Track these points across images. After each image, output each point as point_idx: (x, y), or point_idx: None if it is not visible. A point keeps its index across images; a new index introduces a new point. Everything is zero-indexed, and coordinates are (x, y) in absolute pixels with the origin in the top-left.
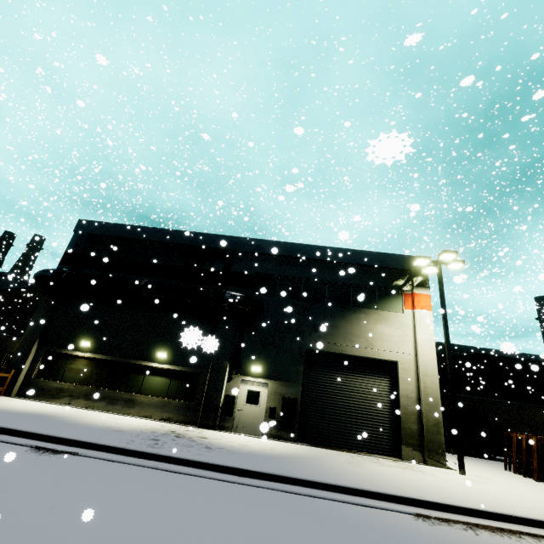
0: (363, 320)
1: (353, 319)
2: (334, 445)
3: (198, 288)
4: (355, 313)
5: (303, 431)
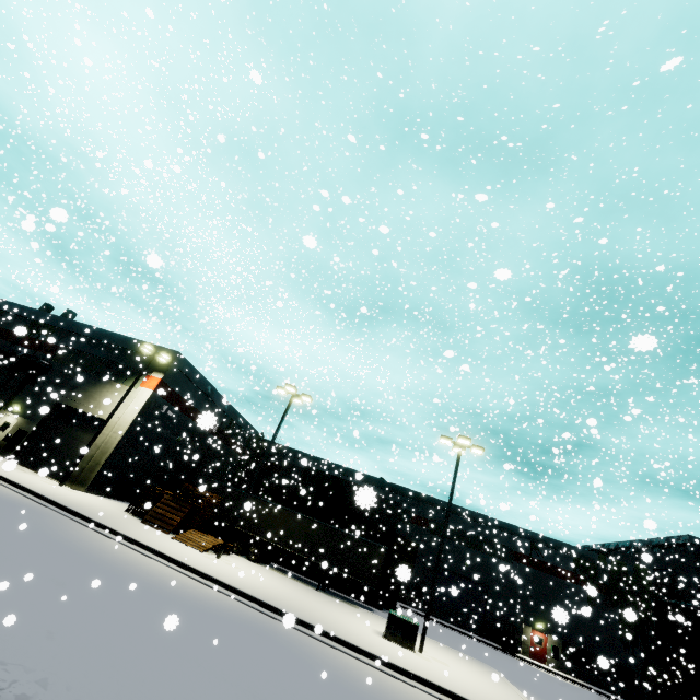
0: (106, 389)
1: (101, 387)
2: (33, 467)
3: (8, 348)
4: (105, 383)
5: (22, 455)
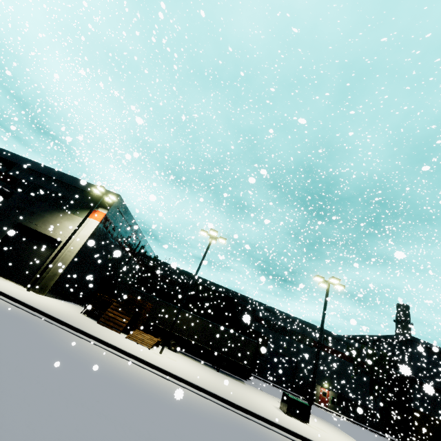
0: (60, 217)
1: (55, 215)
2: None
3: None
4: (59, 212)
5: None
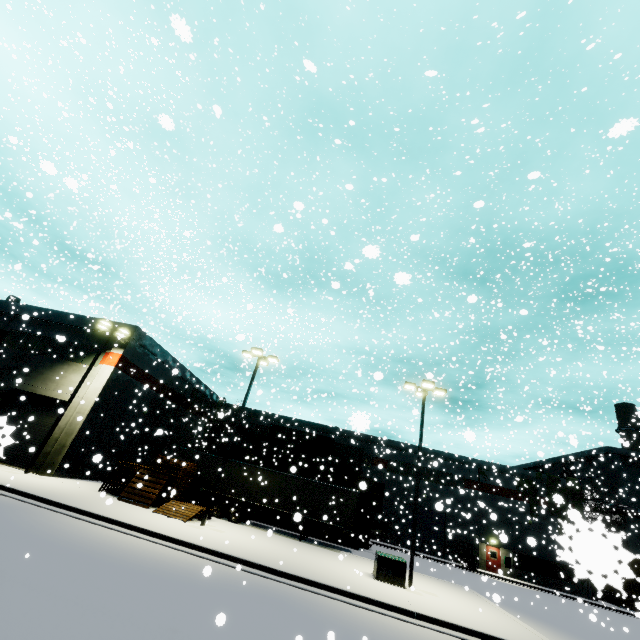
0: (64, 370)
1: (58, 368)
2: None
3: None
4: (62, 364)
5: None
